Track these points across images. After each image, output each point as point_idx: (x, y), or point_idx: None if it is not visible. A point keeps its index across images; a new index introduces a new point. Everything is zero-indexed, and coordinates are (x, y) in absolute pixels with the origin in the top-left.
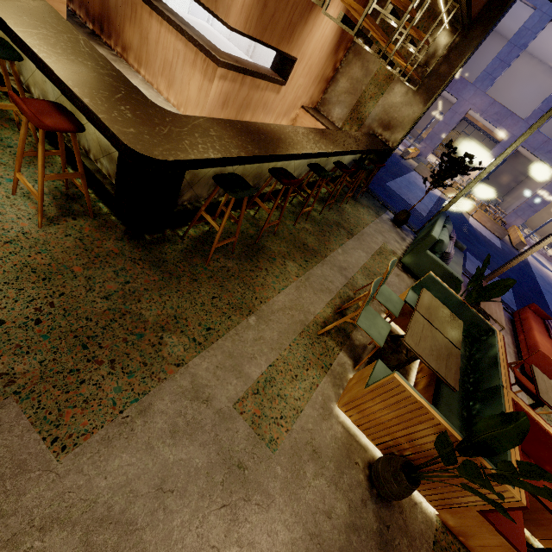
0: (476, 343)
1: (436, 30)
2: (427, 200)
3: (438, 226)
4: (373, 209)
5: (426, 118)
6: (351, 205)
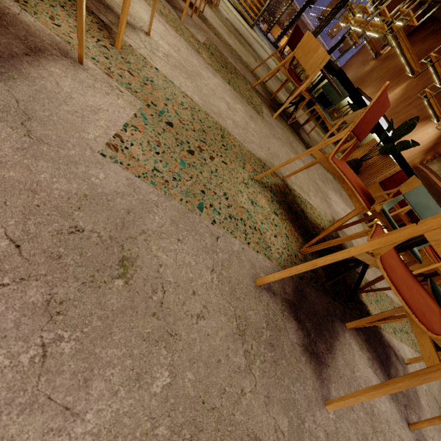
0: None
1: None
2: None
3: None
4: None
5: None
6: None
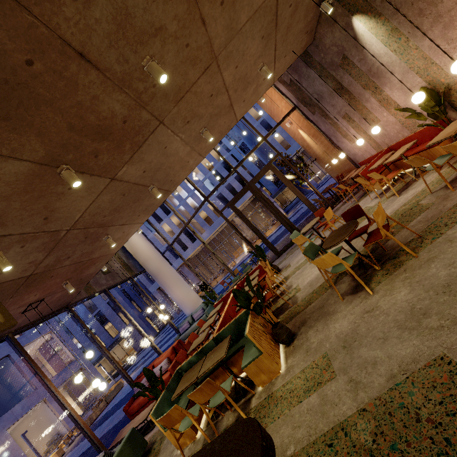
0: None
1: None
2: None
3: None
4: None
5: None
6: None
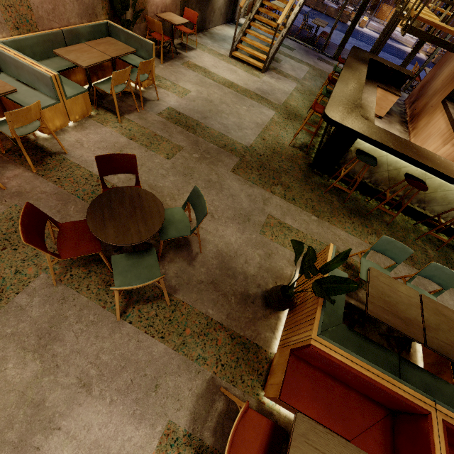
0: None
1: None
2: None
3: None
4: None
5: None
6: None
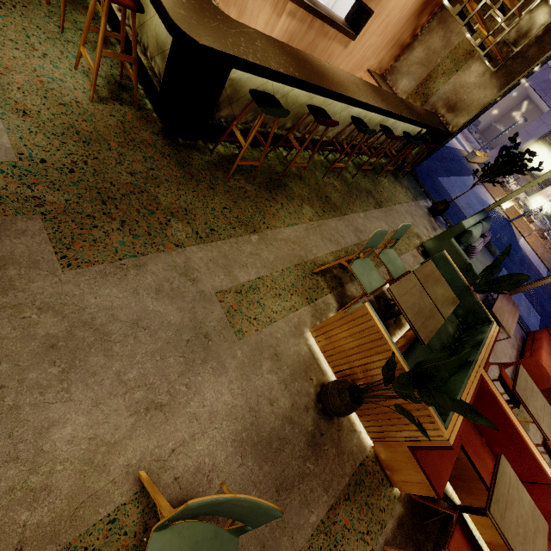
0: (469, 330)
1: (537, 5)
2: (478, 207)
3: (473, 219)
4: (413, 192)
5: (509, 125)
6: (389, 181)
